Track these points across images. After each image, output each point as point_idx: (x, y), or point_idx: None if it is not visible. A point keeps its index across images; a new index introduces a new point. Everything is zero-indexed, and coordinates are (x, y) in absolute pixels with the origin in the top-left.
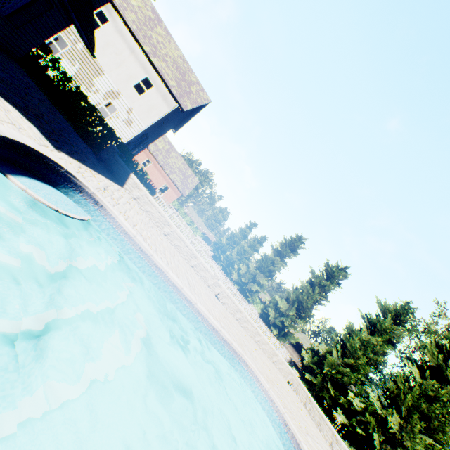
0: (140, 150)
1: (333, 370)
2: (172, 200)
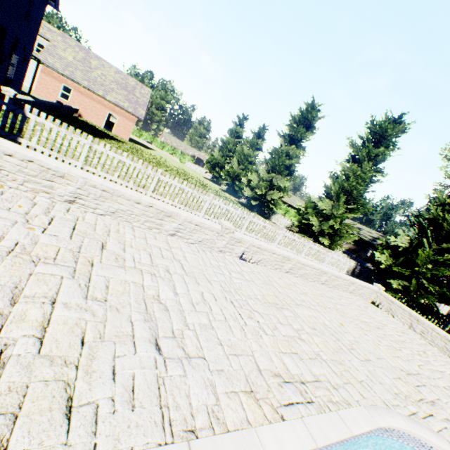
0: (25, 68)
1: (429, 265)
2: (130, 132)
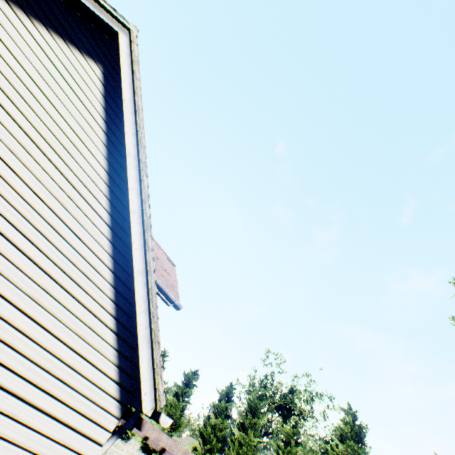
0: None
1: None
2: None
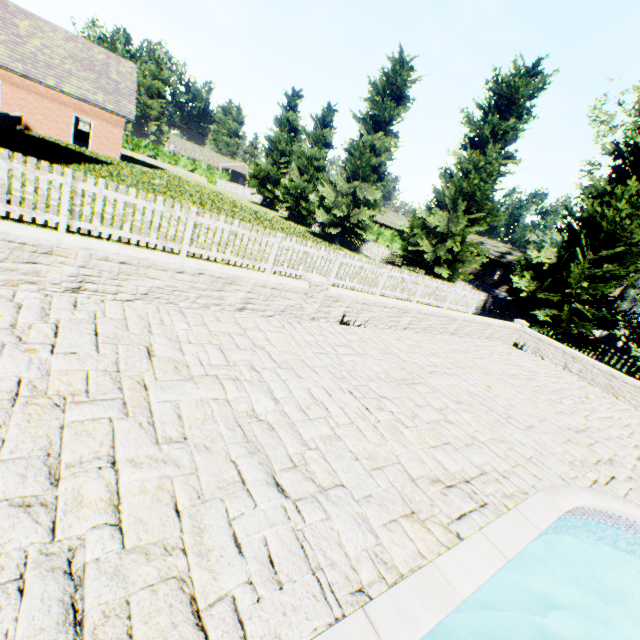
0: None
1: (583, 283)
2: (119, 145)
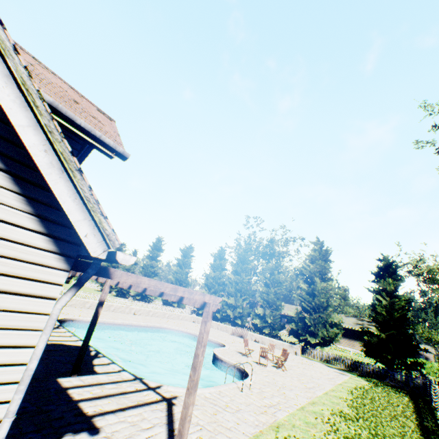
0: None
1: None
2: None
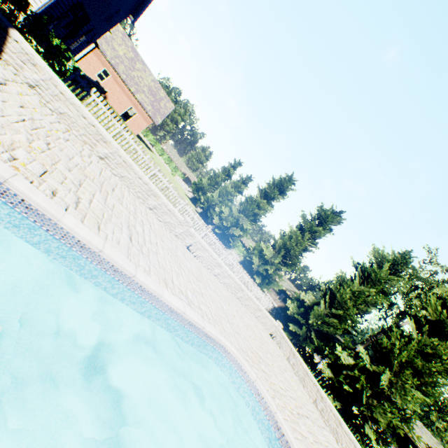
0: (85, 47)
1: (319, 321)
2: (141, 129)
